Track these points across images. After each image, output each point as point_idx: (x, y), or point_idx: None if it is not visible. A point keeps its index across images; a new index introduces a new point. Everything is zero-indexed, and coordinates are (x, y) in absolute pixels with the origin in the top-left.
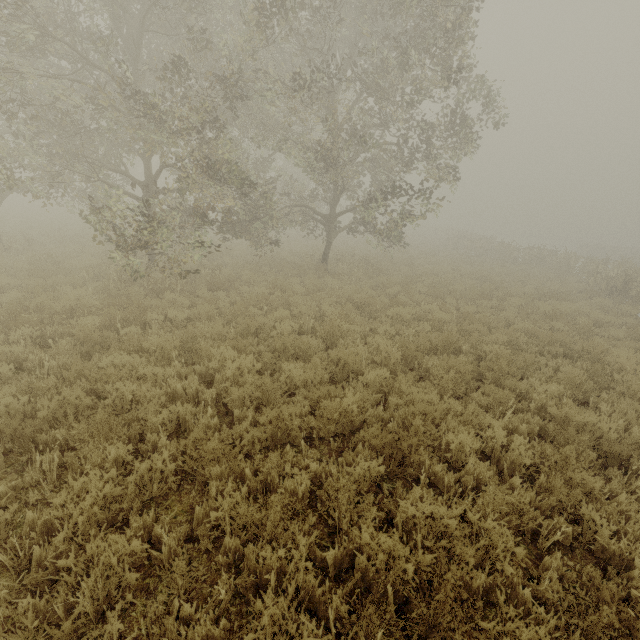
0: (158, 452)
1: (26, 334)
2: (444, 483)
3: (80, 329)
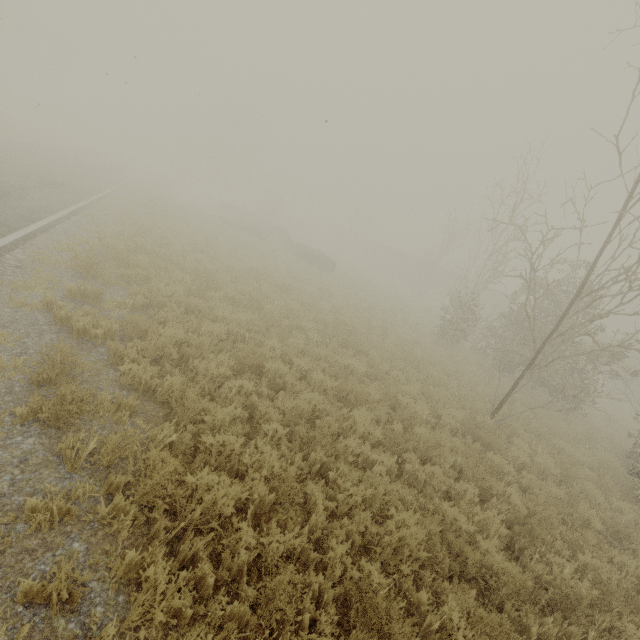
0: None
1: None
2: None
3: None
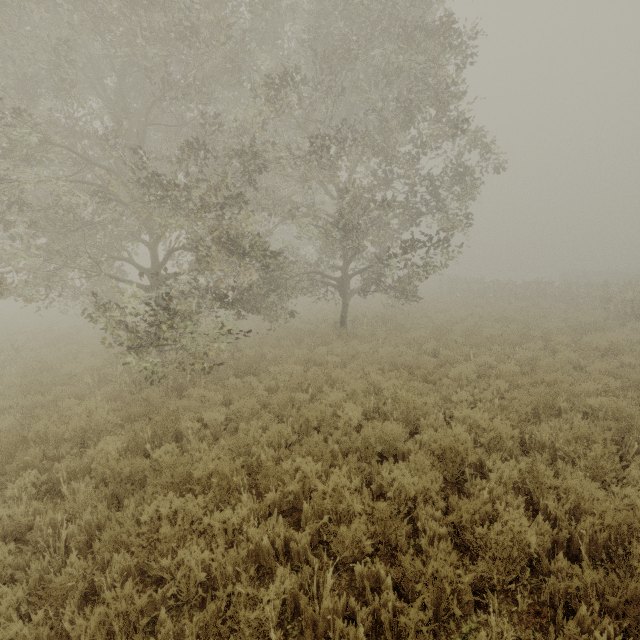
0: None
1: (28, 481)
2: None
3: (103, 463)
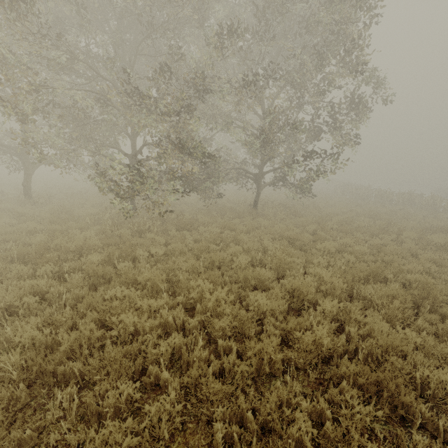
0: (159, 385)
1: (48, 269)
2: (435, 426)
3: (89, 265)
